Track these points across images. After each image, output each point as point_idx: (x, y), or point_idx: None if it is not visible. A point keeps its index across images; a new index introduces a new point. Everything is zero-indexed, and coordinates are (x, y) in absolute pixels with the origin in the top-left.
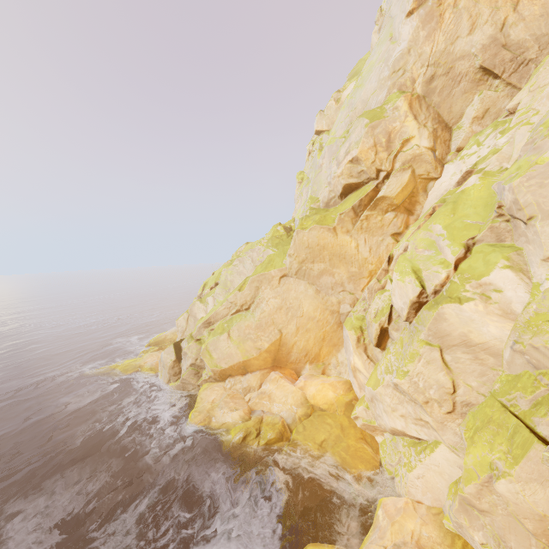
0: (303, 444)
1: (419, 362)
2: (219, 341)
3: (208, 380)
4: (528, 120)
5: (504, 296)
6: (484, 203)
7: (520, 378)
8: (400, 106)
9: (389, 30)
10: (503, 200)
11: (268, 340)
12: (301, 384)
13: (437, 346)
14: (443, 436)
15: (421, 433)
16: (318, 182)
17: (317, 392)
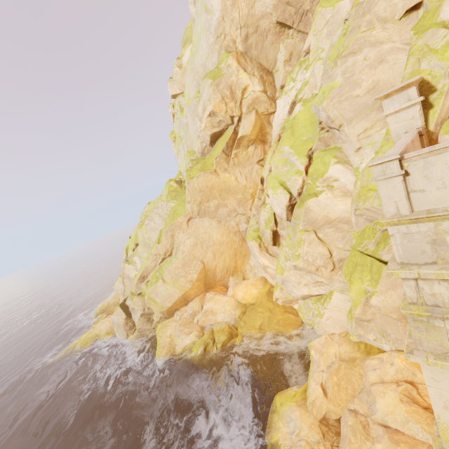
0: (248, 334)
1: (304, 245)
2: (157, 288)
3: (159, 321)
4: (319, 56)
5: (341, 182)
6: (310, 123)
7: (365, 231)
8: (231, 64)
9: (203, 3)
10: (321, 117)
11: (195, 271)
12: (231, 293)
13: (312, 231)
14: (334, 286)
15: (320, 290)
16: (189, 138)
17: (245, 294)
